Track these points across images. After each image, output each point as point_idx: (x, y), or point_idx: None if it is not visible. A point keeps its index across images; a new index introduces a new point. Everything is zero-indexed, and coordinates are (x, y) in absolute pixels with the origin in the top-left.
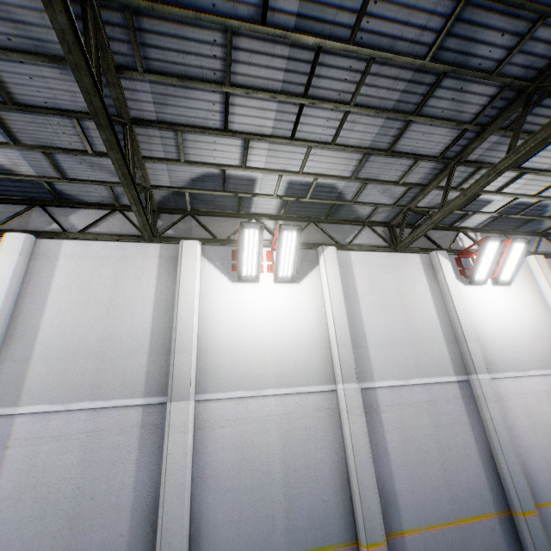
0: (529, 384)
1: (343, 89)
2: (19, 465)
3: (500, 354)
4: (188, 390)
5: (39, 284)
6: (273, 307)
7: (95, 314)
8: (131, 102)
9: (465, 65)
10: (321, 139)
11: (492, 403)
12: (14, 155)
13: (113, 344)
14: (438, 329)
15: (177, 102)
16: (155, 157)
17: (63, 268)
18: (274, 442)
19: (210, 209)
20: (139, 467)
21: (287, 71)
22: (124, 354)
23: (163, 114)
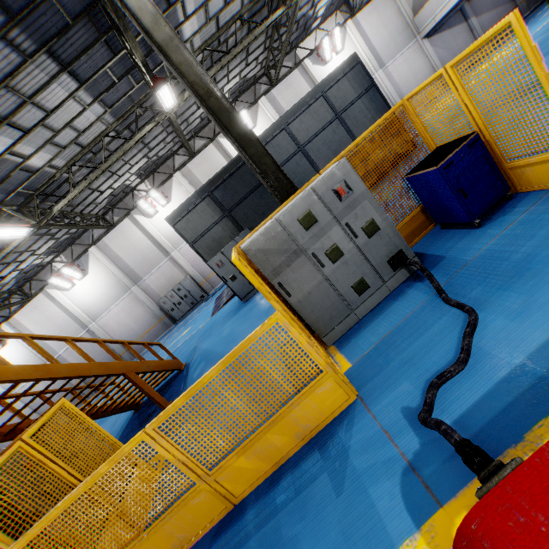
0: (113, 312)
1: None
2: None
3: (98, 309)
4: None
5: None
6: (9, 358)
7: None
8: None
9: None
10: None
11: (98, 332)
12: None
13: None
14: (69, 319)
15: None
16: None
17: None
18: (43, 387)
19: None
20: None
21: None
22: None
23: None
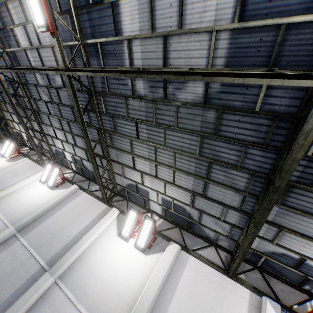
0: None
1: (170, 161)
2: (1, 258)
3: None
4: (56, 271)
5: (66, 202)
6: (123, 259)
7: (67, 220)
8: (111, 154)
9: (219, 160)
10: (169, 180)
11: None
12: (88, 163)
13: (60, 234)
14: None
15: (121, 157)
16: (117, 173)
17: (76, 200)
18: None
19: (135, 200)
20: (14, 293)
21: (149, 152)
22: (59, 240)
23: (118, 159)
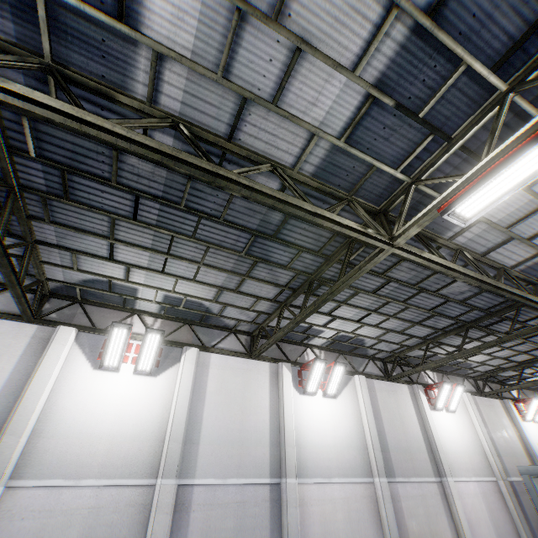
0: (331, 491)
1: (195, 255)
2: None
3: (314, 460)
4: (2, 474)
5: None
6: (124, 397)
7: None
8: (38, 232)
9: (269, 259)
10: (185, 276)
11: (292, 507)
12: None
13: None
14: (267, 432)
15: (75, 239)
16: (53, 263)
17: None
18: (73, 537)
19: (99, 301)
20: None
21: (155, 240)
22: None
23: (62, 242)
